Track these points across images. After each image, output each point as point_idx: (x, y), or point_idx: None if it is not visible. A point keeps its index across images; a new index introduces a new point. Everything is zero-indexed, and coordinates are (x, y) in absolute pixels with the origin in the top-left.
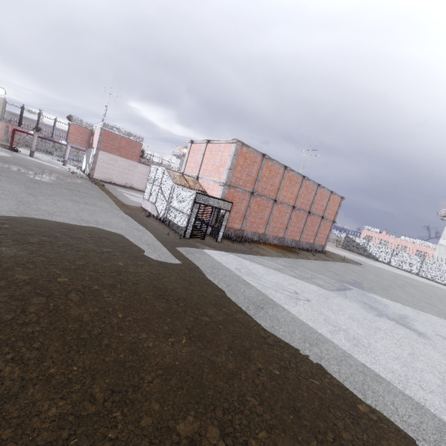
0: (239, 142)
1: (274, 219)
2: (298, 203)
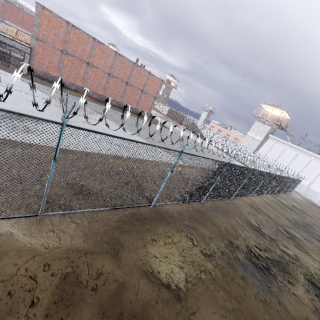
0: (39, 5)
1: (91, 78)
2: (115, 73)
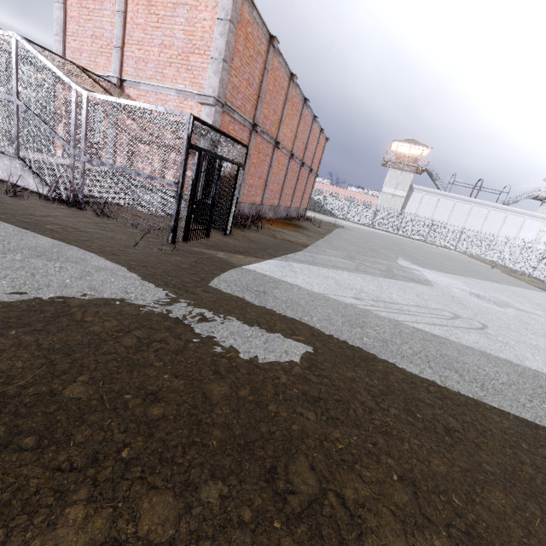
0: None
1: (273, 176)
2: (295, 148)
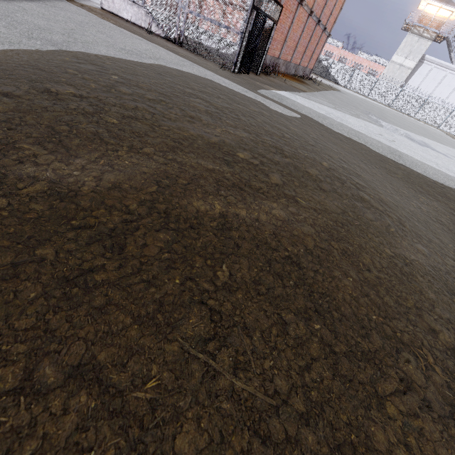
0: None
1: (291, 33)
2: (315, 5)
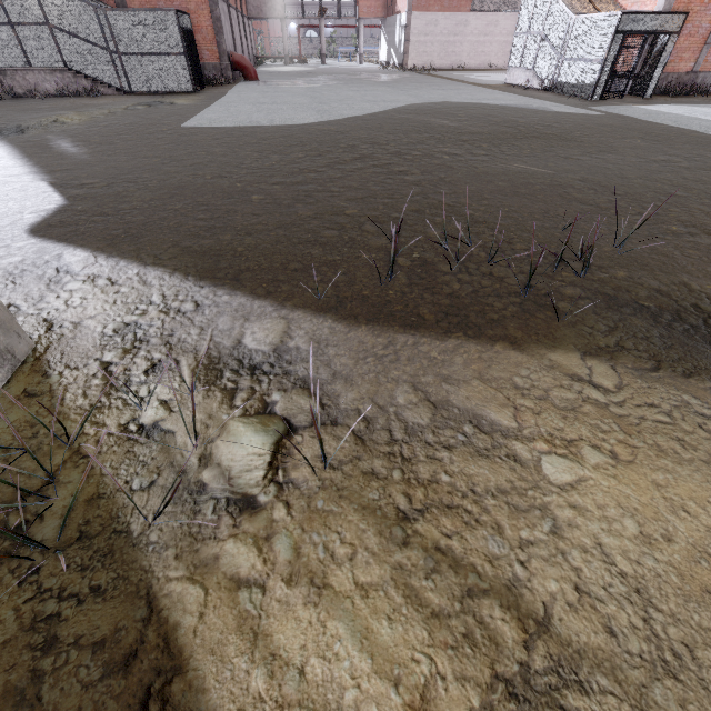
0: None
1: None
2: None
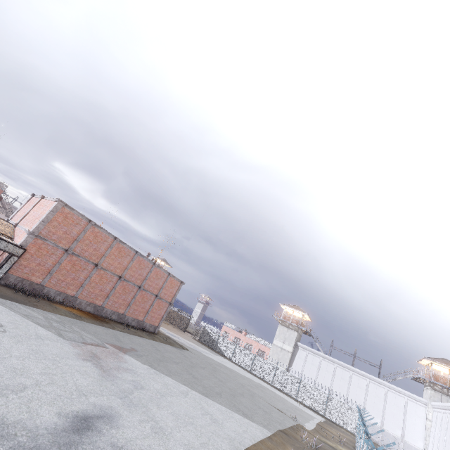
0: (61, 202)
1: (93, 283)
2: (127, 275)
